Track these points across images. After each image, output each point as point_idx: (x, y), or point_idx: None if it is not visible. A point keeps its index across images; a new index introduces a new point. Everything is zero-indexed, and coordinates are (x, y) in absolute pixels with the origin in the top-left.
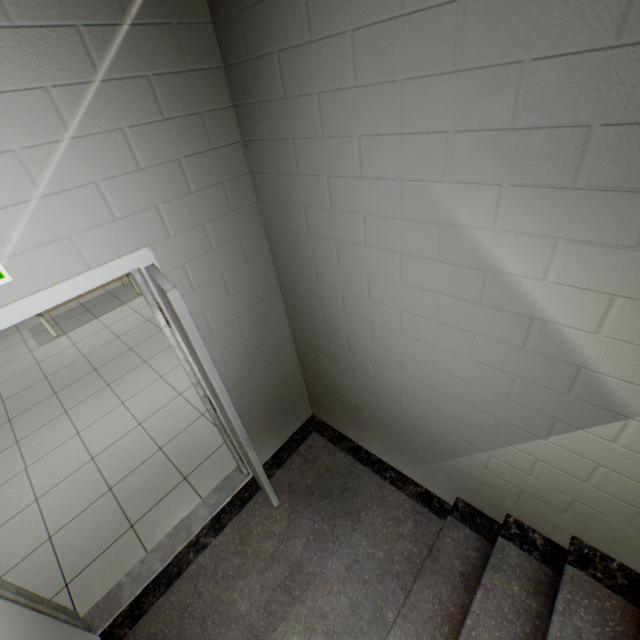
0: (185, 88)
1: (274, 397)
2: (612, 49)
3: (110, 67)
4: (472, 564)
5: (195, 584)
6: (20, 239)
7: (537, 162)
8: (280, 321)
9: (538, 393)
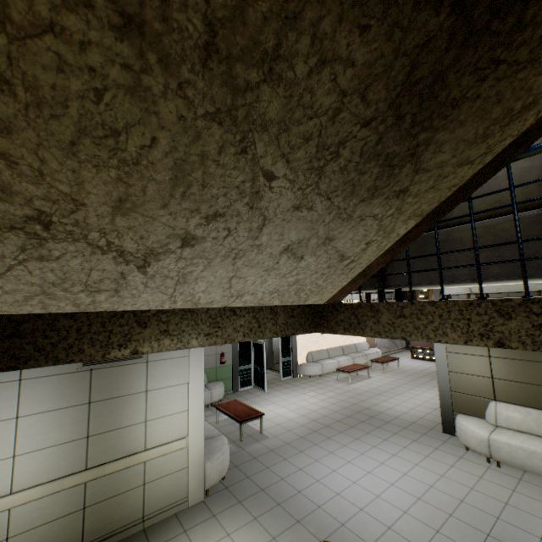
0: None
1: None
2: None
3: None
4: None
5: None
6: None
7: None
8: None
9: None
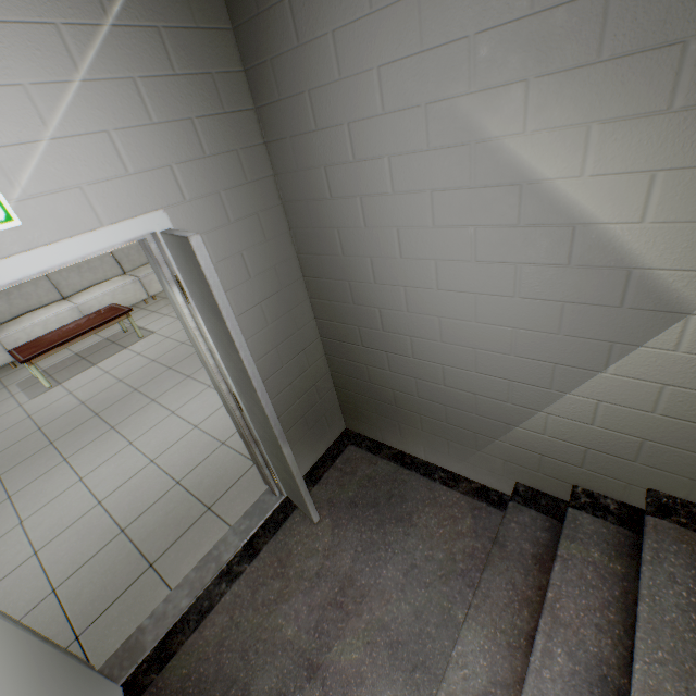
0: (195, 45)
1: (304, 402)
2: None
3: (120, 13)
4: (544, 545)
5: (231, 615)
6: (29, 182)
7: (560, 44)
8: (305, 313)
9: (590, 316)
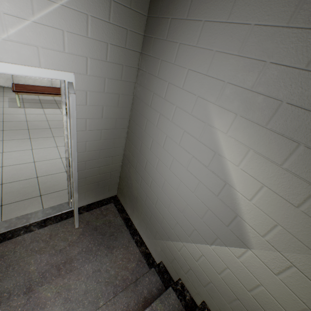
0: (125, 15)
1: (101, 176)
2: (303, 70)
3: None
4: (152, 295)
5: (15, 246)
6: (13, 34)
7: (255, 109)
8: (121, 142)
9: (215, 221)
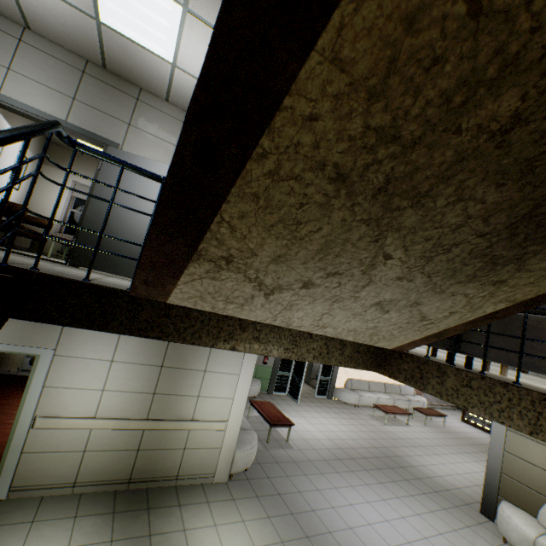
0: None
1: None
2: None
3: None
4: None
5: None
6: None
7: None
8: None
9: None
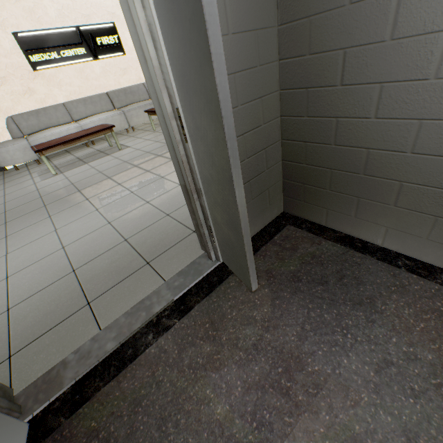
0: None
1: (251, 165)
2: None
3: None
4: None
5: (153, 371)
6: None
7: None
8: (270, 46)
9: None
